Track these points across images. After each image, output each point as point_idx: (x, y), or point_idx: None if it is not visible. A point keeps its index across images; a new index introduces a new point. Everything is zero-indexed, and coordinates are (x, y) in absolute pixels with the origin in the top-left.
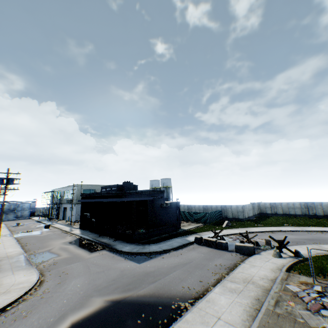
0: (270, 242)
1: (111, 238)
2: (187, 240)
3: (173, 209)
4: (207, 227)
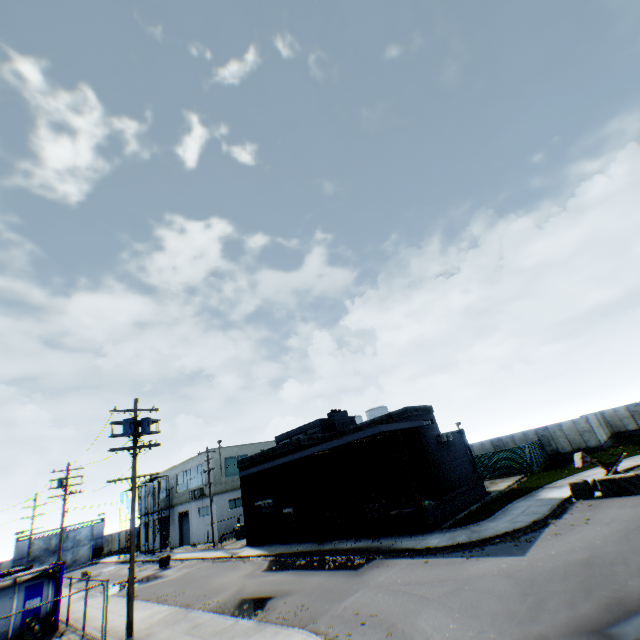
0: None
1: (358, 539)
2: (550, 498)
3: (459, 448)
4: (542, 476)
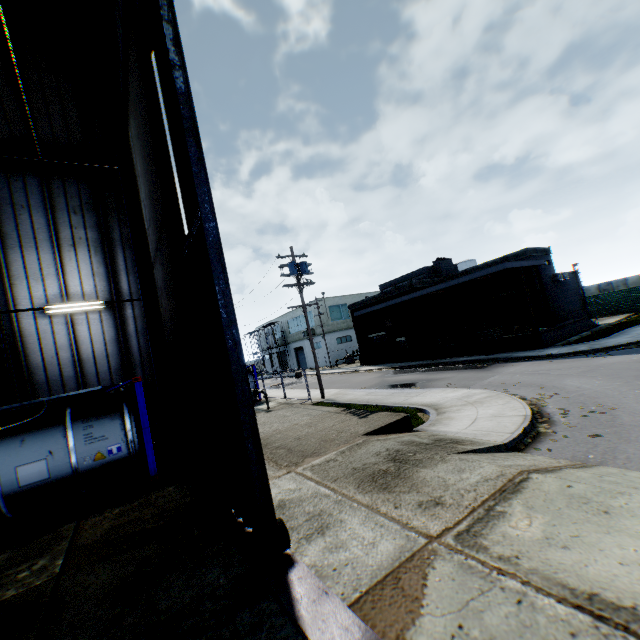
0: None
1: (470, 356)
2: None
3: (571, 288)
4: None
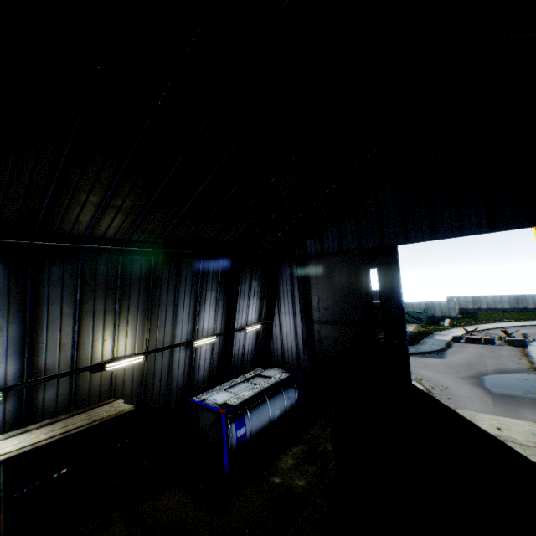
0: (525, 336)
1: None
2: (442, 340)
3: None
4: (429, 328)
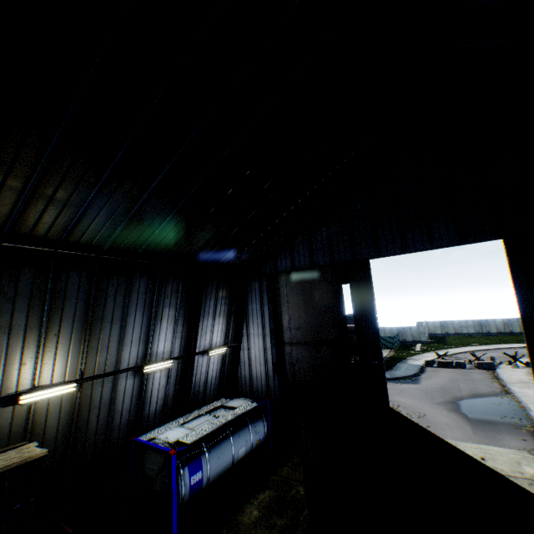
0: (493, 359)
1: None
2: (415, 365)
3: None
4: (402, 353)
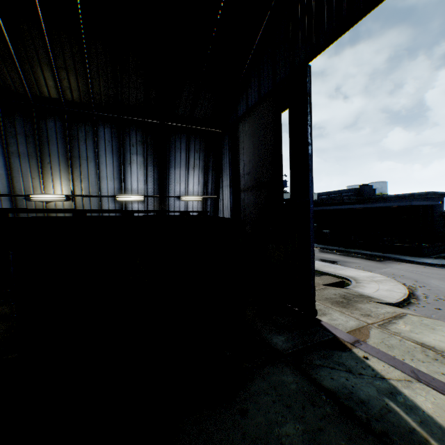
0: None
1: (371, 251)
2: None
3: None
4: None
